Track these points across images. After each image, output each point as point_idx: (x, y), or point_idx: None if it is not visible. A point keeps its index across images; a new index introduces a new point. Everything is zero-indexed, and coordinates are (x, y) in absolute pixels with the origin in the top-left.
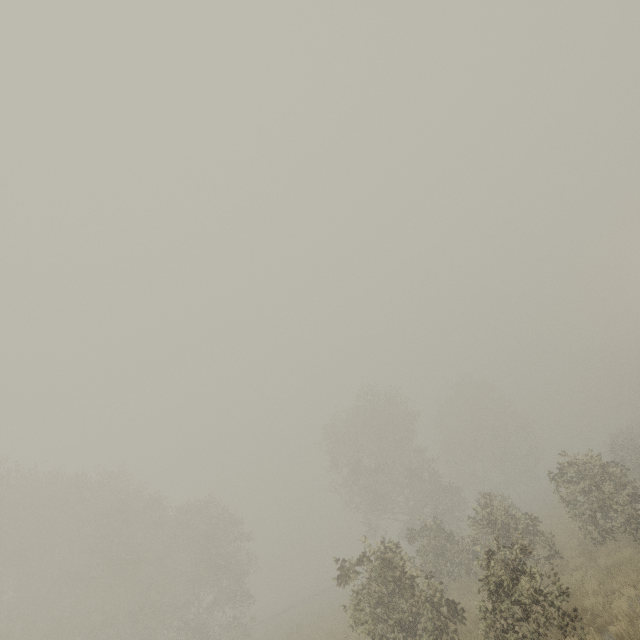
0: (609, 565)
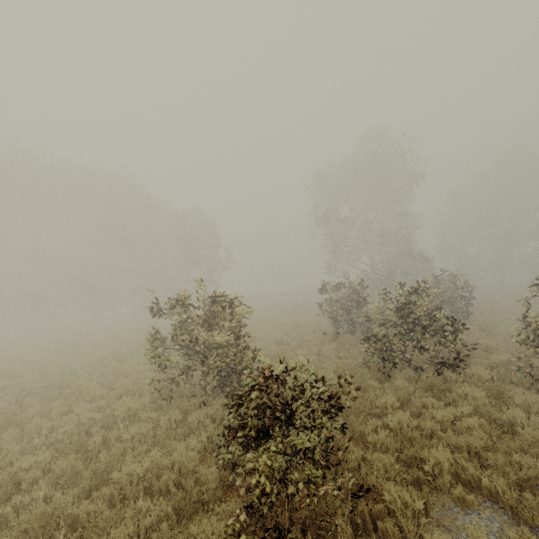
0: (517, 423)
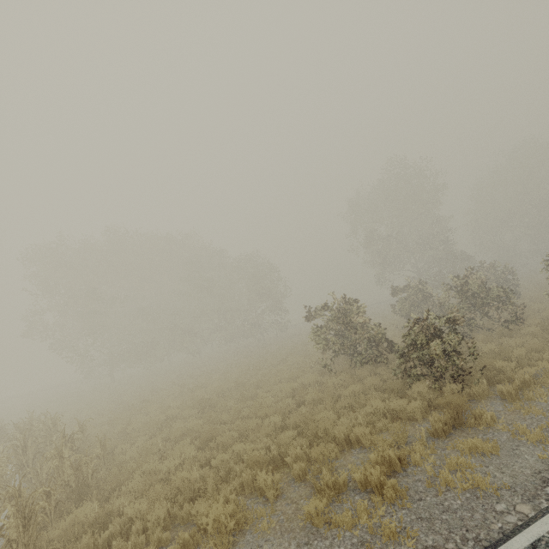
0: None
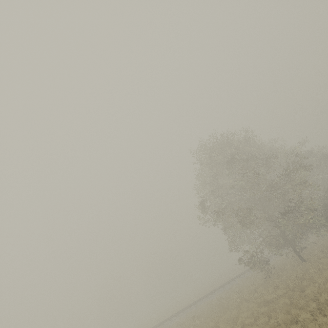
0: None
